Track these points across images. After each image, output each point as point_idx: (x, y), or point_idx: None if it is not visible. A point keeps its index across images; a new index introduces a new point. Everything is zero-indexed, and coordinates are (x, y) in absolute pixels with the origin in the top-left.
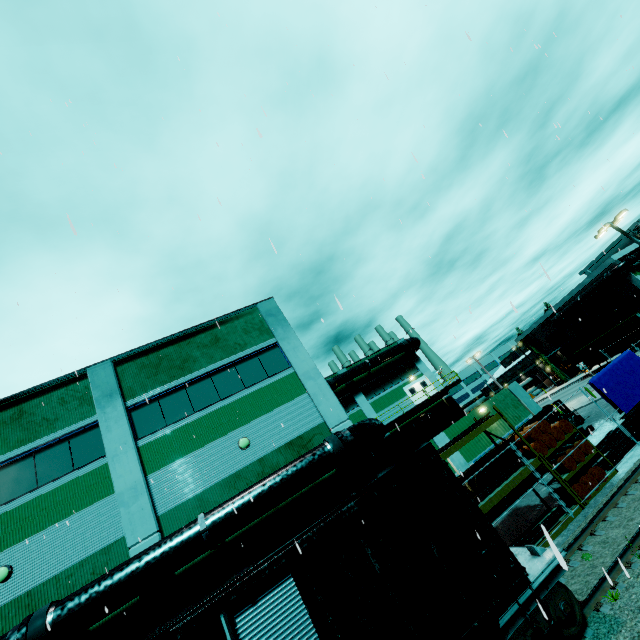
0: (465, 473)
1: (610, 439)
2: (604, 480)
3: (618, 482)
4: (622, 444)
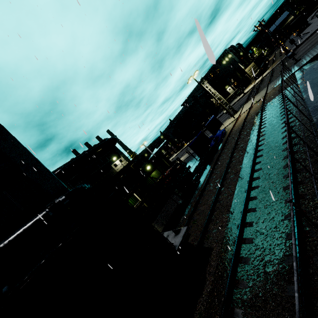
0: (143, 199)
1: (196, 169)
2: (196, 186)
3: (201, 185)
4: (201, 170)
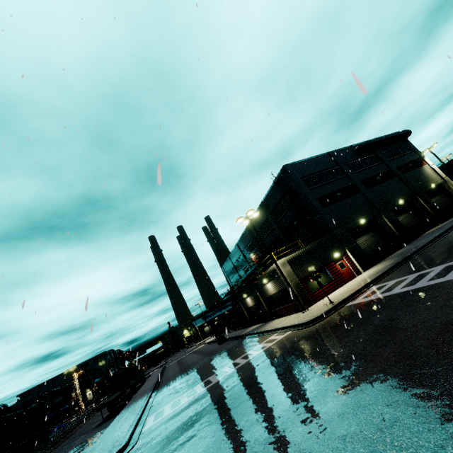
0: None
1: None
2: None
3: None
4: None
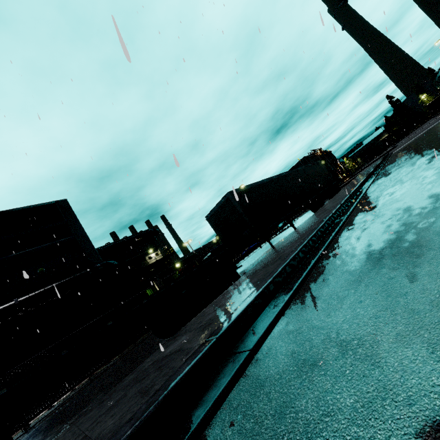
0: None
1: None
2: None
3: None
4: None
